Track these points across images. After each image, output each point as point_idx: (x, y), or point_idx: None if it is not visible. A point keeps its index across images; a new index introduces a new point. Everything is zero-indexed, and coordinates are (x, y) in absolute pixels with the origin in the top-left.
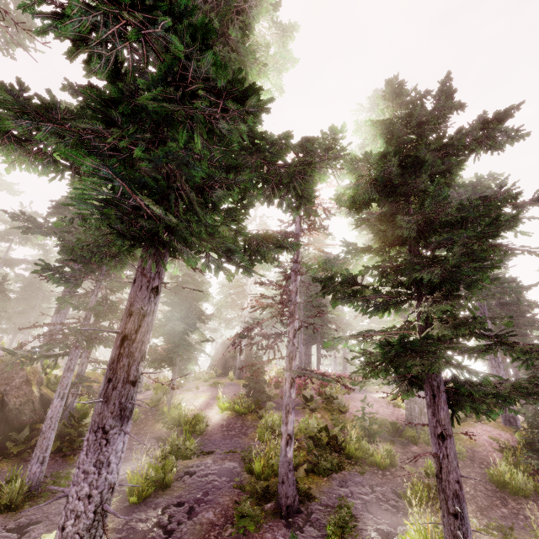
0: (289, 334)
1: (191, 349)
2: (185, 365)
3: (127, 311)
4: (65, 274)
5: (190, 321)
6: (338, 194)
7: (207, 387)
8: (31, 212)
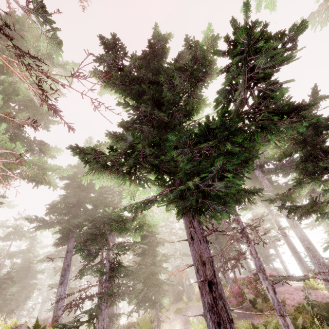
0: (251, 252)
1: (163, 286)
2: (160, 300)
3: (200, 261)
4: (90, 250)
5: (159, 263)
6: (274, 154)
7: (174, 315)
8: (25, 216)
